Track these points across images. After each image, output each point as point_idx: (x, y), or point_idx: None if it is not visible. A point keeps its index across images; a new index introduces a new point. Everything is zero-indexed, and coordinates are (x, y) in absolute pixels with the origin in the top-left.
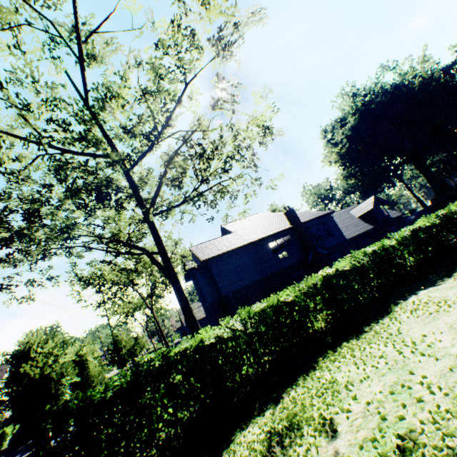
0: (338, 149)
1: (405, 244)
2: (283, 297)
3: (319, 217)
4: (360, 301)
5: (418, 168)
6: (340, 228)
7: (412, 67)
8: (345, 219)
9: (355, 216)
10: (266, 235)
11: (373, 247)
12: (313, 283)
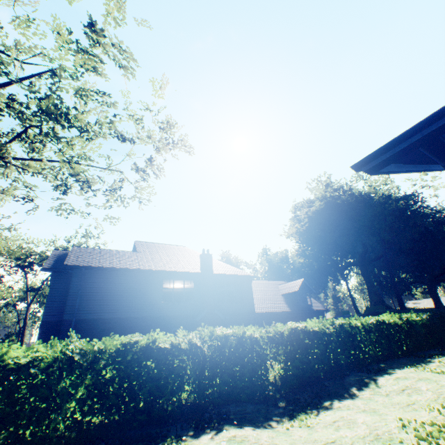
0: (302, 227)
1: (277, 342)
2: (20, 352)
3: (236, 275)
4: (160, 406)
5: (362, 273)
6: (258, 298)
7: (377, 181)
8: (269, 291)
9: (280, 292)
10: (166, 269)
11: (230, 329)
12: (102, 348)
